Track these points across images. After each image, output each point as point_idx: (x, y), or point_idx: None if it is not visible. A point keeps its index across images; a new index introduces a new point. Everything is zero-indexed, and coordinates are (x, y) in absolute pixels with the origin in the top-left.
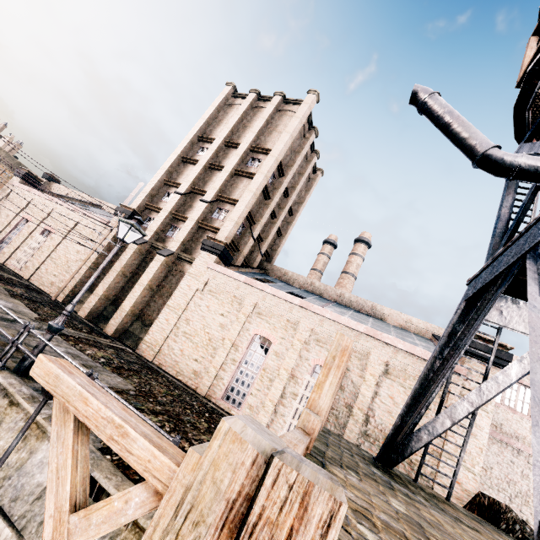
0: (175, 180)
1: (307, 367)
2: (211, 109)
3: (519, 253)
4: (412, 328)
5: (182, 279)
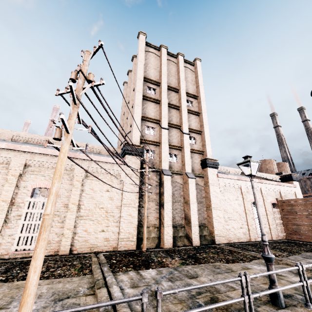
0: (146, 115)
1: (270, 206)
2: (142, 53)
3: None
4: (236, 173)
5: (210, 189)
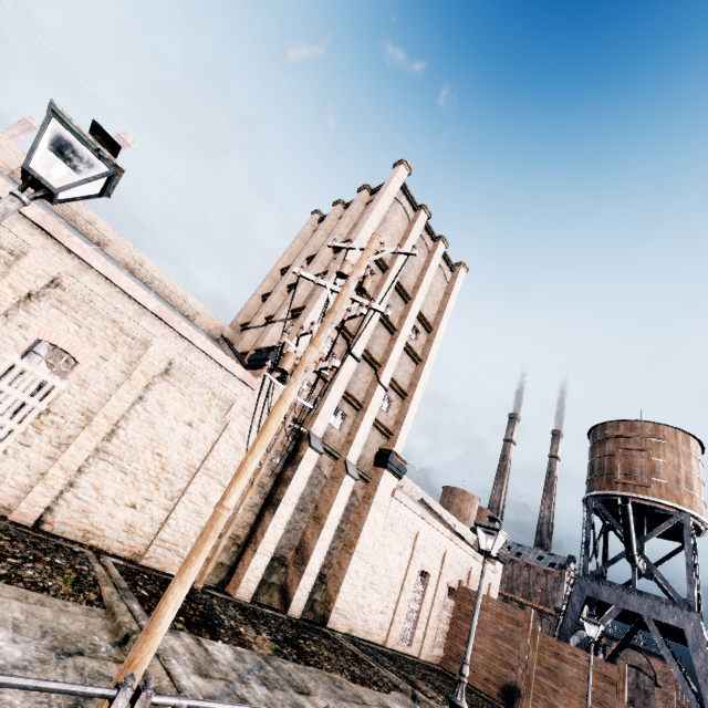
0: None
1: (445, 590)
2: (388, 199)
3: (635, 607)
4: (413, 493)
5: (370, 512)
